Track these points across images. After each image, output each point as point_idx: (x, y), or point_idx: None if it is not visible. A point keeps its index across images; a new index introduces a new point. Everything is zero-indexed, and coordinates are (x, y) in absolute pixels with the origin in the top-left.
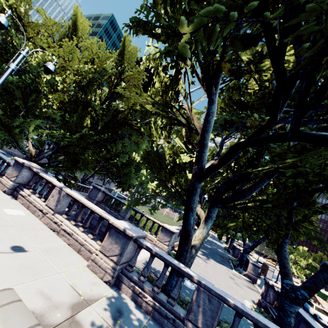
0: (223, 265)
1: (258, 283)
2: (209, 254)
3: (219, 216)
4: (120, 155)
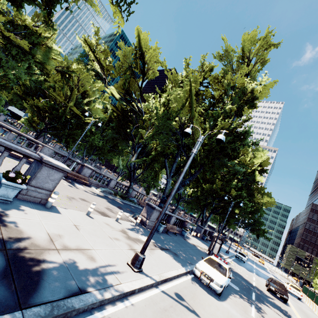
0: (115, 206)
1: (137, 220)
2: (120, 203)
3: (146, 166)
4: (58, 108)
